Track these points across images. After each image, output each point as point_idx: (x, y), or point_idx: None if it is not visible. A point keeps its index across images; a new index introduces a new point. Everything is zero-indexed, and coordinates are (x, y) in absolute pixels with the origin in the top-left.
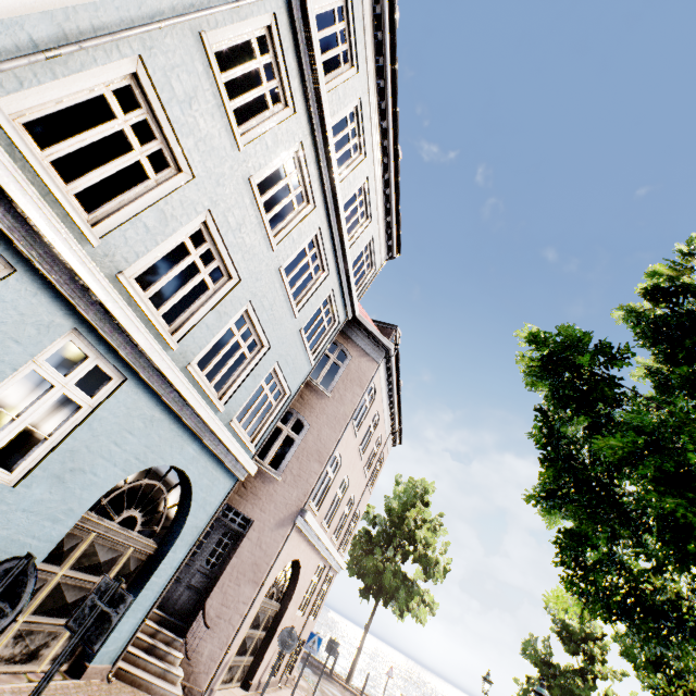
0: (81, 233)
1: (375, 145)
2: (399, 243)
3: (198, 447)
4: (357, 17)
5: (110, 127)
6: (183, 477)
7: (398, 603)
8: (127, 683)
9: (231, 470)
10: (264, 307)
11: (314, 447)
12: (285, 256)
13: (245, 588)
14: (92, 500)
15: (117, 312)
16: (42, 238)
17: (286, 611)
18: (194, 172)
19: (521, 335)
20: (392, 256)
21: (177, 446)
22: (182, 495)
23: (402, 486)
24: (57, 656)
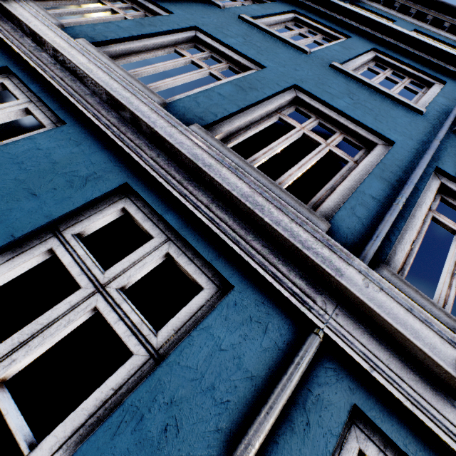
0: None
1: None
2: None
3: None
4: None
5: None
6: None
7: None
8: None
9: None
10: None
11: None
12: None
13: None
14: None
15: None
16: None
17: None
18: None
19: None
20: None
21: None
22: None
23: None
24: None
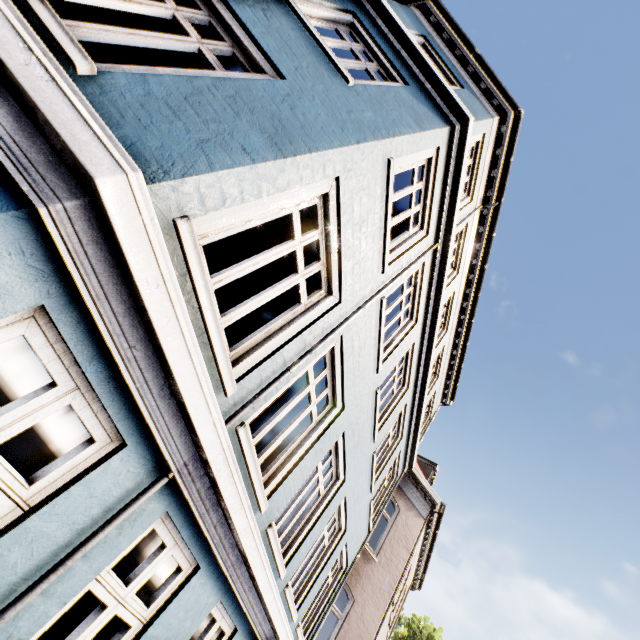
0: (256, 503)
1: (455, 319)
2: (455, 392)
3: None
4: (466, 238)
5: (302, 393)
6: None
7: None
8: None
9: None
10: (353, 494)
11: (356, 630)
12: (379, 440)
13: None
14: None
15: (262, 579)
16: (233, 534)
17: None
18: (344, 405)
19: None
20: (445, 401)
21: None
22: None
23: (406, 628)
24: None
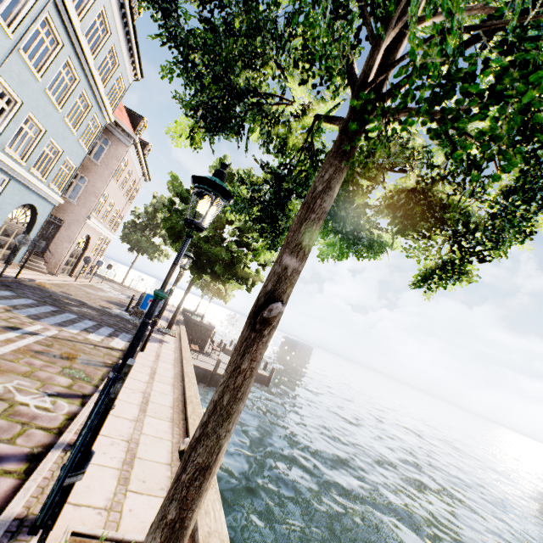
0: None
1: (118, 23)
2: (142, 72)
3: (38, 196)
4: None
5: None
6: (32, 206)
7: (149, 254)
8: (26, 268)
9: (52, 202)
10: (59, 137)
11: (92, 190)
12: (66, 111)
13: (66, 244)
14: (7, 217)
15: (9, 164)
16: None
17: (85, 253)
18: (23, 102)
19: (170, 175)
20: (137, 78)
21: (30, 197)
22: (32, 212)
23: (156, 200)
24: (1, 259)
